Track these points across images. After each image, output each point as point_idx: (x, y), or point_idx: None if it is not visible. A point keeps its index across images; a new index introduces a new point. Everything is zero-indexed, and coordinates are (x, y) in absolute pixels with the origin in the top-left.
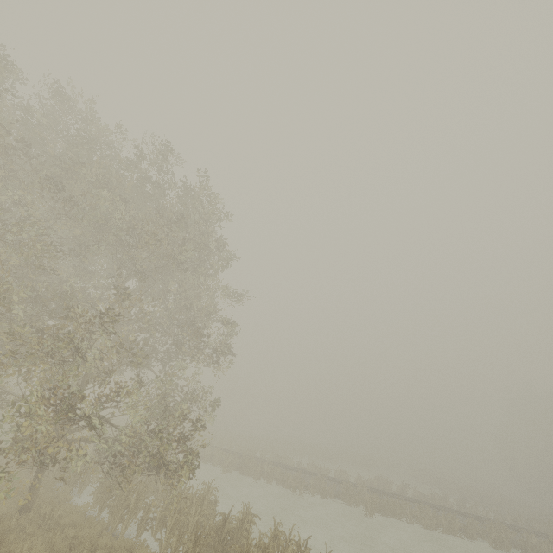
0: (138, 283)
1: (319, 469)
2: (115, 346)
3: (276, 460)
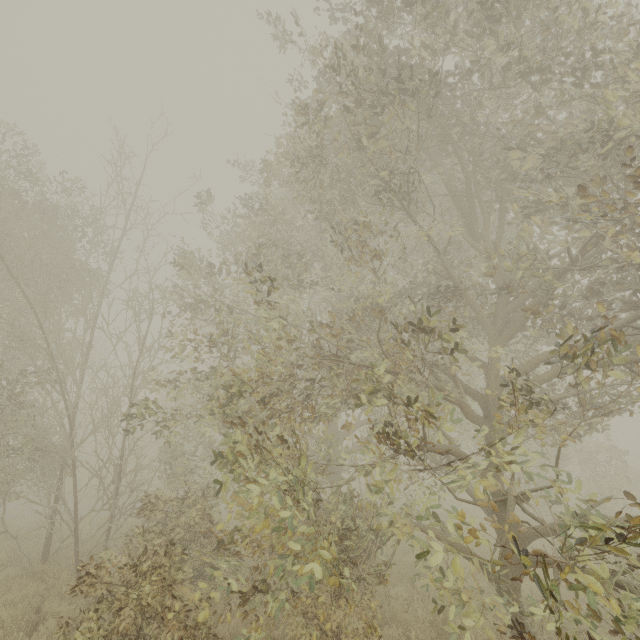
0: (484, 215)
1: None
2: (399, 334)
3: None
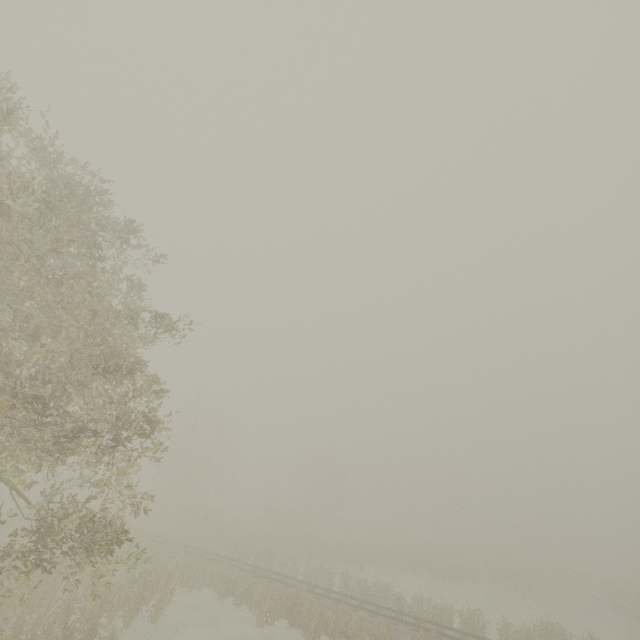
0: None
1: (433, 608)
2: None
3: (363, 591)
